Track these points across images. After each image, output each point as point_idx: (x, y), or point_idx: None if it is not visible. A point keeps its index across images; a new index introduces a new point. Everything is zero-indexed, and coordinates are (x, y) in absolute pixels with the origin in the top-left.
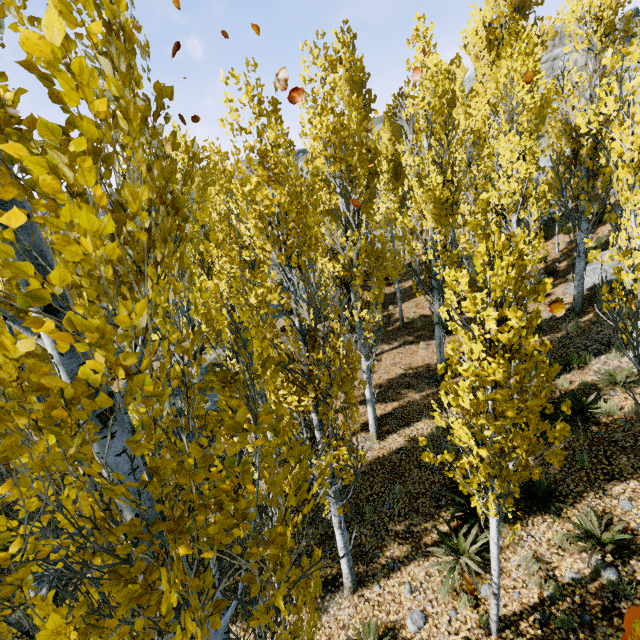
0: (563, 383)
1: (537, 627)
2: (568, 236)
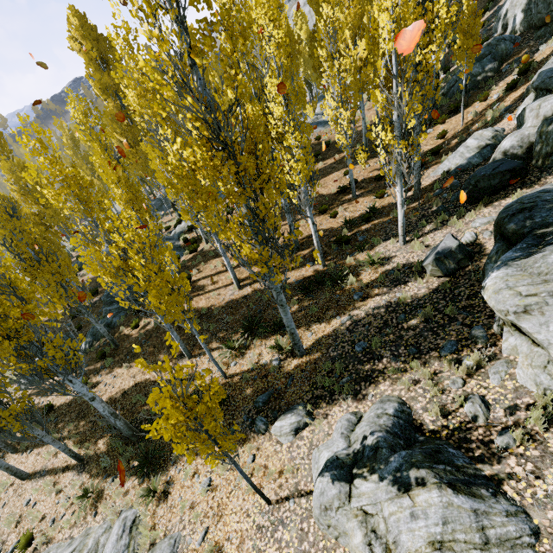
0: (349, 260)
1: (239, 378)
2: (483, 104)
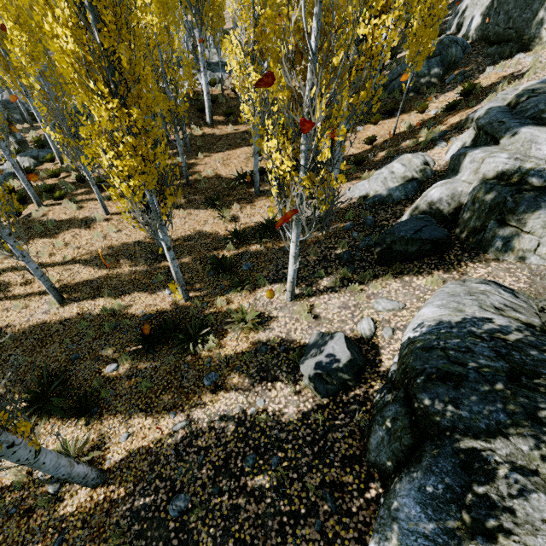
0: (220, 303)
1: None
2: (420, 116)
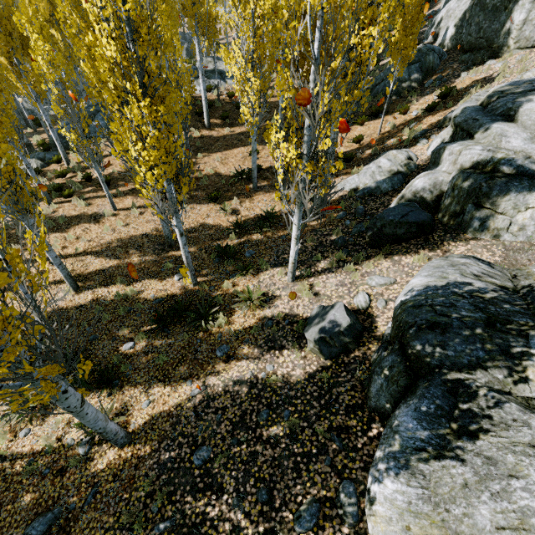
0: (226, 285)
1: (23, 466)
2: (402, 117)
